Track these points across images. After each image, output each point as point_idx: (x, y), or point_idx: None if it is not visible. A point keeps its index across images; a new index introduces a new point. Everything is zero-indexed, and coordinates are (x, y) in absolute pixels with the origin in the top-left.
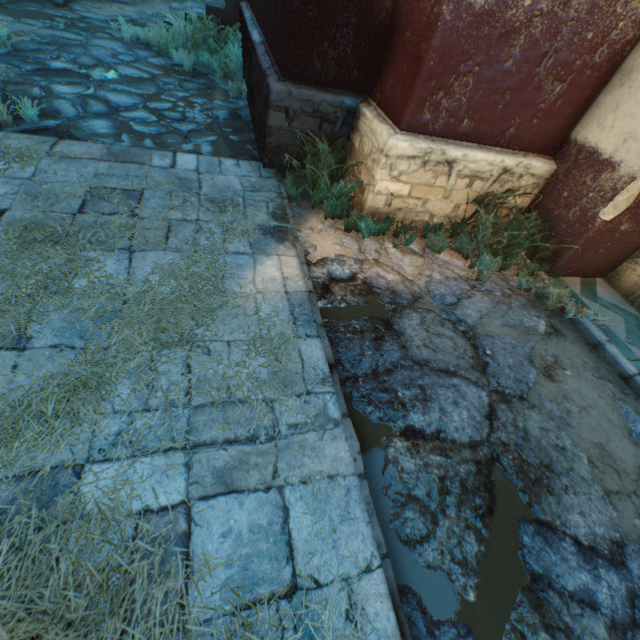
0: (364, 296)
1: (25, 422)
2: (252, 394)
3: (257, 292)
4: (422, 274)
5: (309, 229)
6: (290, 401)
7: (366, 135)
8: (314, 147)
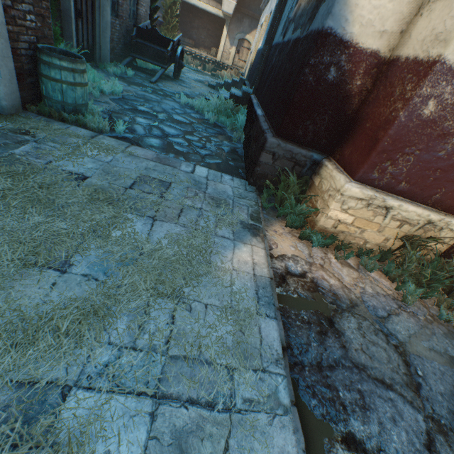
0: (311, 292)
1: (43, 332)
2: (217, 357)
3: (233, 269)
4: (357, 285)
5: (273, 231)
6: (247, 374)
7: (326, 178)
8: (287, 179)
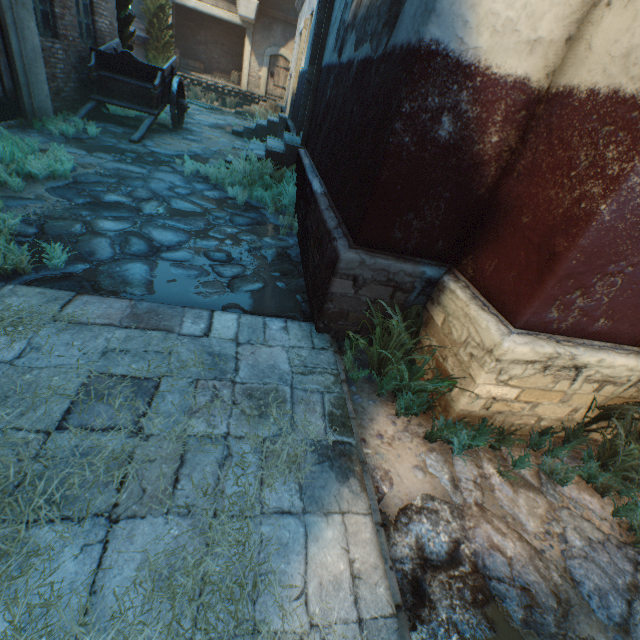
0: (482, 606)
1: None
2: None
3: (311, 626)
4: (550, 531)
5: (377, 436)
6: None
7: (456, 316)
8: (385, 320)
